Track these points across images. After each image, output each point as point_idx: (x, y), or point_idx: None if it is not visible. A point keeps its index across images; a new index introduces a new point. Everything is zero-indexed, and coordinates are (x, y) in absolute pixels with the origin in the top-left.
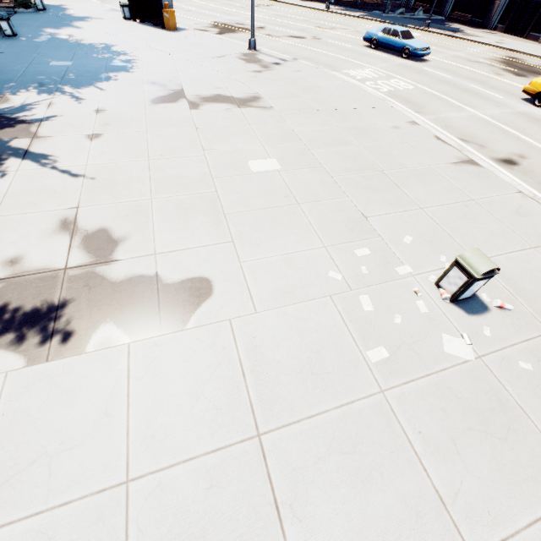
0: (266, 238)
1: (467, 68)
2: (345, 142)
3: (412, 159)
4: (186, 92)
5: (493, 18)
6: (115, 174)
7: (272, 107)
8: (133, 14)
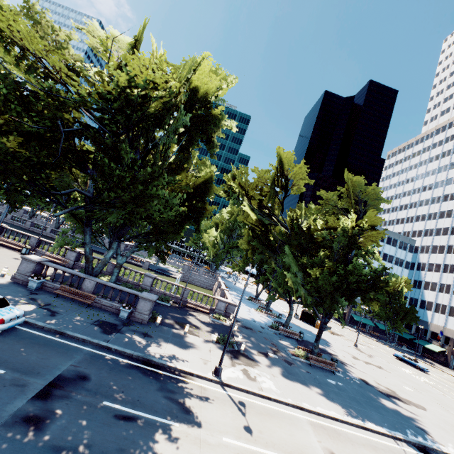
0: (427, 404)
1: (451, 383)
2: (425, 391)
3: (452, 404)
4: (357, 357)
5: (449, 363)
6: (373, 376)
7: (390, 372)
8: (300, 318)
